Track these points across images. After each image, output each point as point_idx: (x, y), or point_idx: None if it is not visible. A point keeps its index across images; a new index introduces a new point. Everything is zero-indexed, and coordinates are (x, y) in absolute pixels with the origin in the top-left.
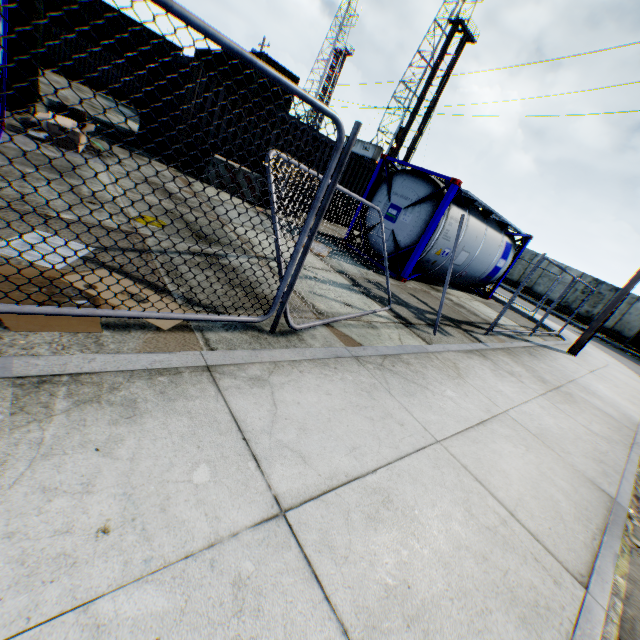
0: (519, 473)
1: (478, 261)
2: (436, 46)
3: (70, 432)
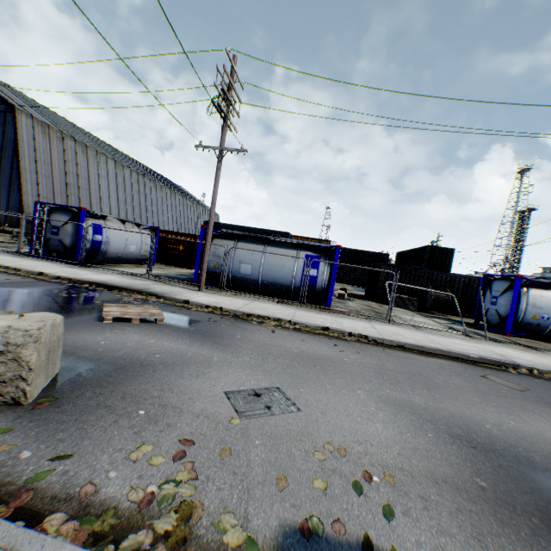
0: (459, 347)
1: None
2: None
3: (346, 319)
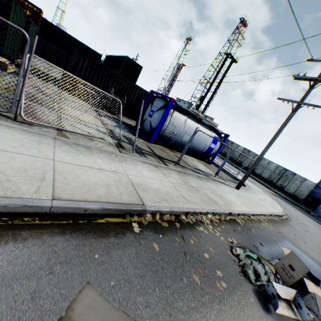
0: (90, 180)
1: (197, 142)
2: (219, 63)
3: None
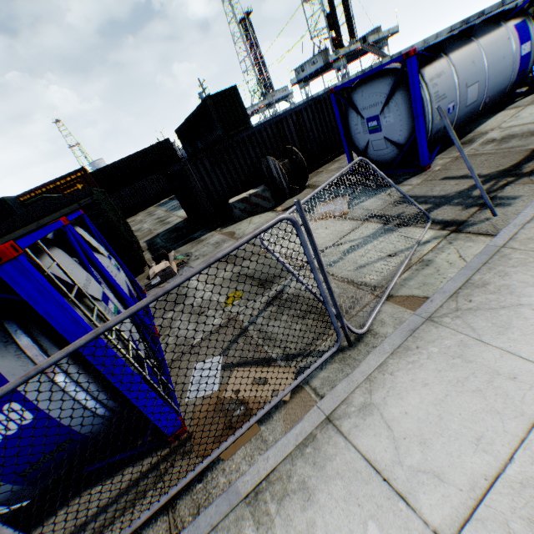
0: None
1: (494, 76)
2: None
3: (287, 528)
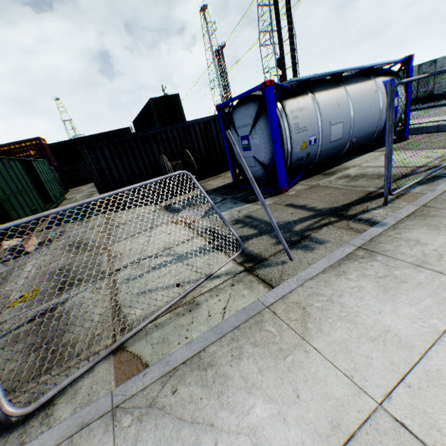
0: None
1: (360, 120)
2: None
3: None
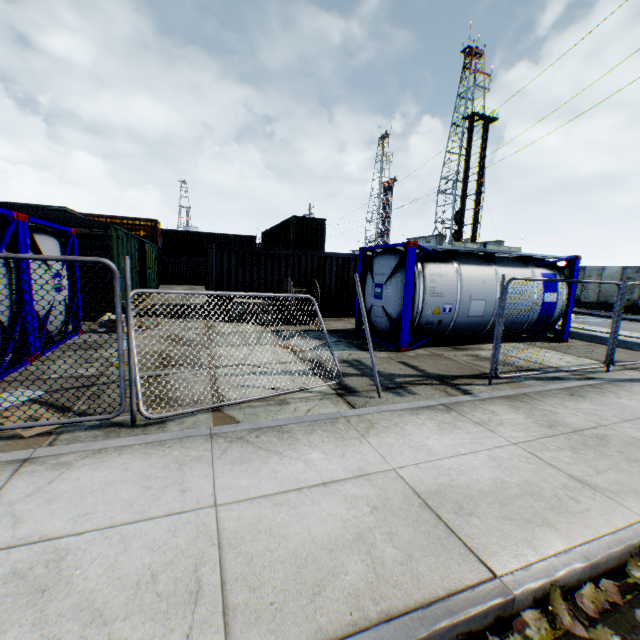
0: (312, 537)
1: (507, 304)
2: (460, 140)
3: None
